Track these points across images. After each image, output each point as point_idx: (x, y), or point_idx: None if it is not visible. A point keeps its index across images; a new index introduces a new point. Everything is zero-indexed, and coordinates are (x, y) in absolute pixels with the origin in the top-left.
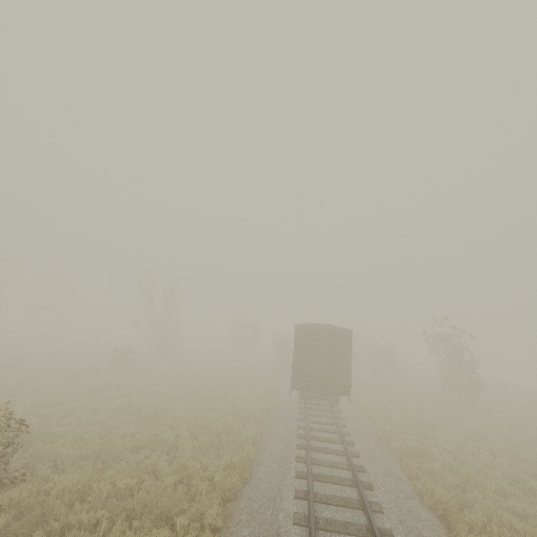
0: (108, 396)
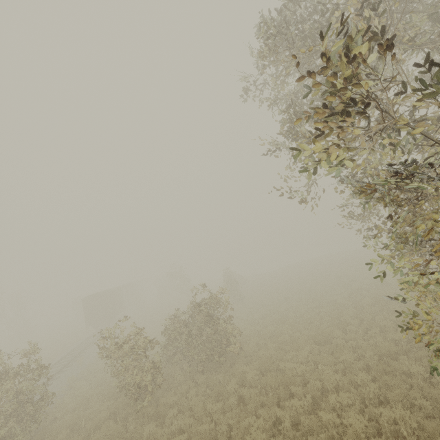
0: None
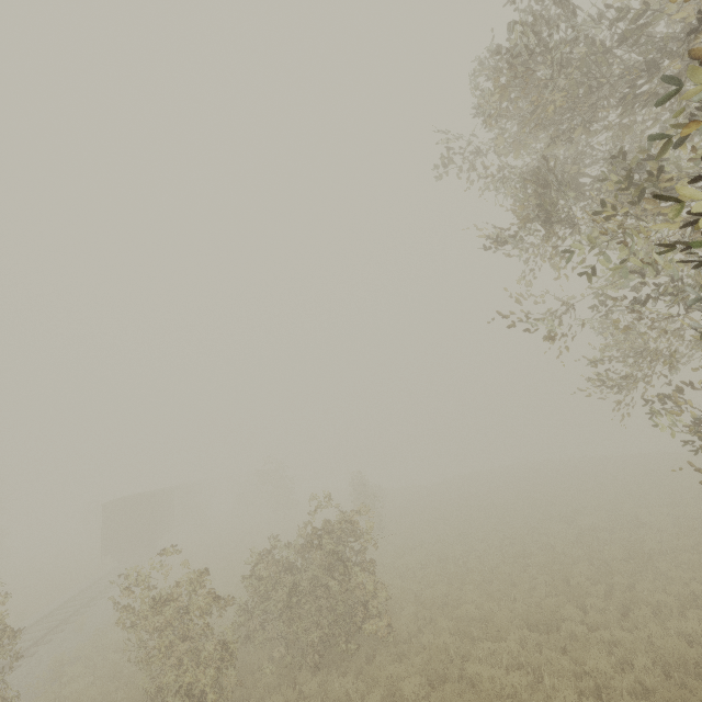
0: None
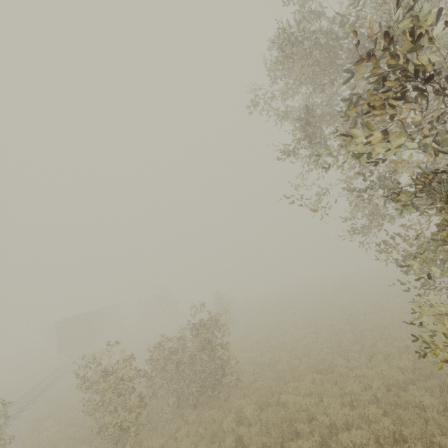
0: None
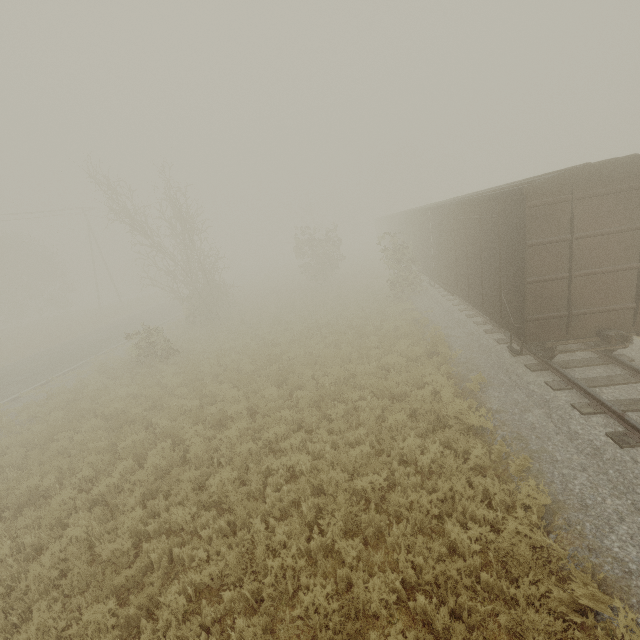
0: (135, 443)
